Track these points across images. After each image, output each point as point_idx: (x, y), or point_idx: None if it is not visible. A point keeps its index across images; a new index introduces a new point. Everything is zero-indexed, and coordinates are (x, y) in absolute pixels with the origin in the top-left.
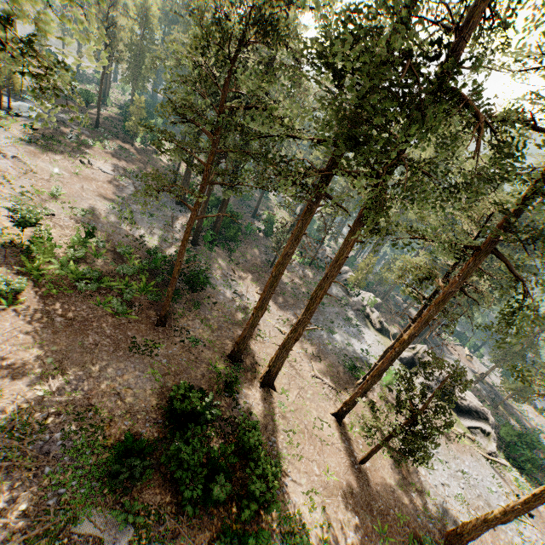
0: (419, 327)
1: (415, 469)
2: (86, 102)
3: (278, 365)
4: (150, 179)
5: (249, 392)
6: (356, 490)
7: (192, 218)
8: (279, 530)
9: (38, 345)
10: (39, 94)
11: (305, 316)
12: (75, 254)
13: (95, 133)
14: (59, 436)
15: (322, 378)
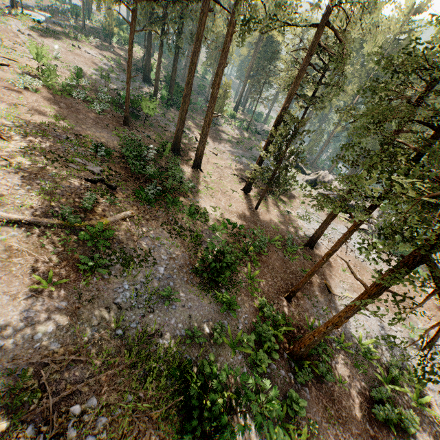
0: (286, 101)
1: (295, 220)
2: (75, 16)
3: (200, 149)
4: (123, 64)
5: (183, 167)
6: (248, 216)
7: (131, 31)
8: (190, 207)
9: (51, 108)
10: (42, 10)
11: (210, 102)
12: (70, 82)
13: (83, 34)
14: (64, 136)
15: (239, 175)
